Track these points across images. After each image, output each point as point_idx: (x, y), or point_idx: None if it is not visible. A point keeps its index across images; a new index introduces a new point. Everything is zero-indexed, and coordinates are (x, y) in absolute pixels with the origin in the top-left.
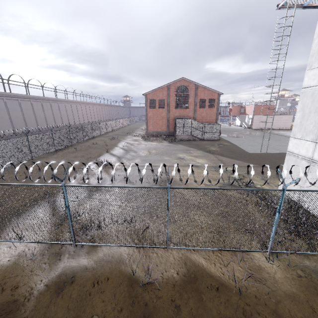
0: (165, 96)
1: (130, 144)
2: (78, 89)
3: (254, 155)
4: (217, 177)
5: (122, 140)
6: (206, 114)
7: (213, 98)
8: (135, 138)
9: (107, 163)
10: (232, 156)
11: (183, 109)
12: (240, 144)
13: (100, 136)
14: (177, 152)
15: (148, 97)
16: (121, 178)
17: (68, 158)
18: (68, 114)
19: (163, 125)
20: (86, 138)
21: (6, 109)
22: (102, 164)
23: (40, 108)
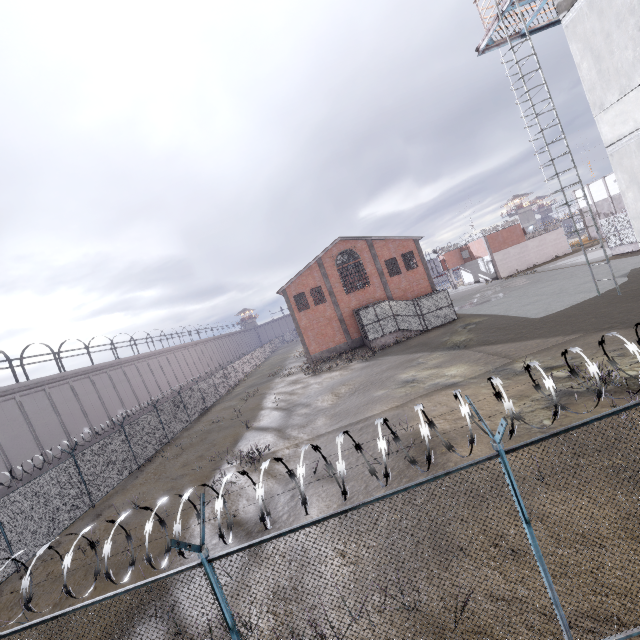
0: (319, 280)
1: (288, 393)
2: (155, 329)
3: (553, 318)
4: (520, 390)
5: (267, 392)
6: (408, 282)
7: (408, 251)
8: (292, 379)
9: (259, 452)
10: (510, 337)
11: (361, 290)
12: (507, 310)
13: (220, 401)
14: (392, 373)
15: (288, 293)
16: (307, 476)
17: (171, 474)
18: (147, 382)
19: (336, 333)
20: (194, 417)
21: (22, 416)
22: (249, 459)
23: (91, 390)
